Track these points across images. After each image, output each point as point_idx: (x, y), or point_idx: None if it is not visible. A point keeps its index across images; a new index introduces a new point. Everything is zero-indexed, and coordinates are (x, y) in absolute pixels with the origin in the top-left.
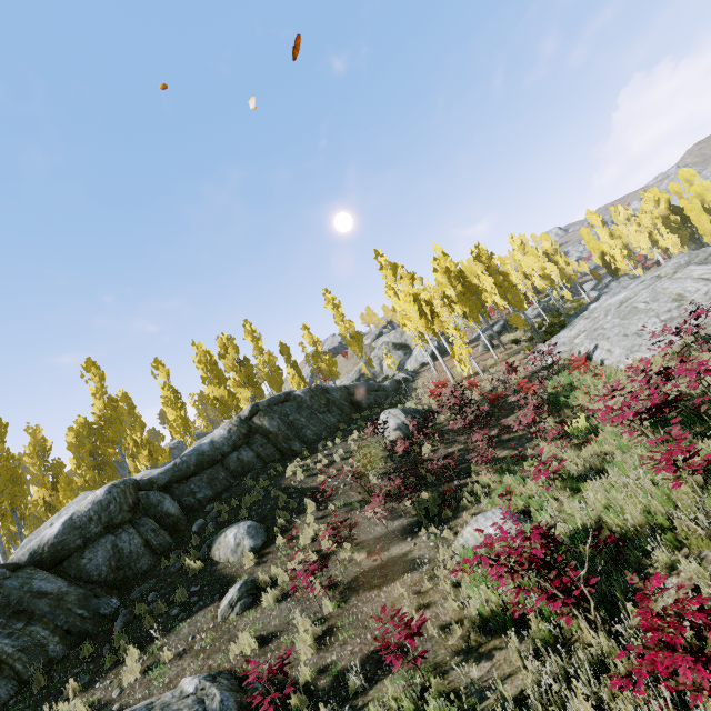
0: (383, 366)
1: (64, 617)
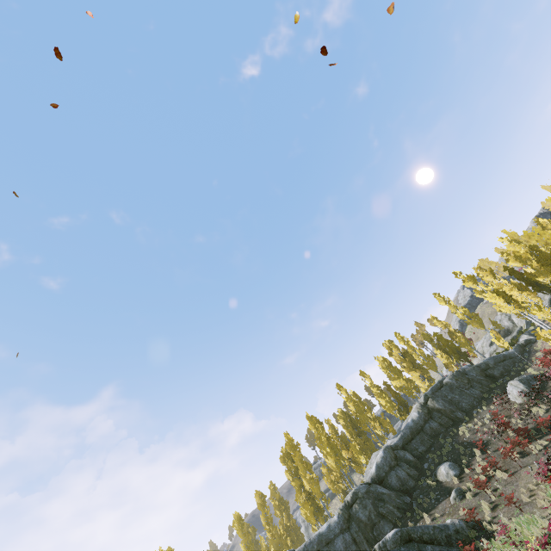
0: (513, 320)
1: (394, 502)
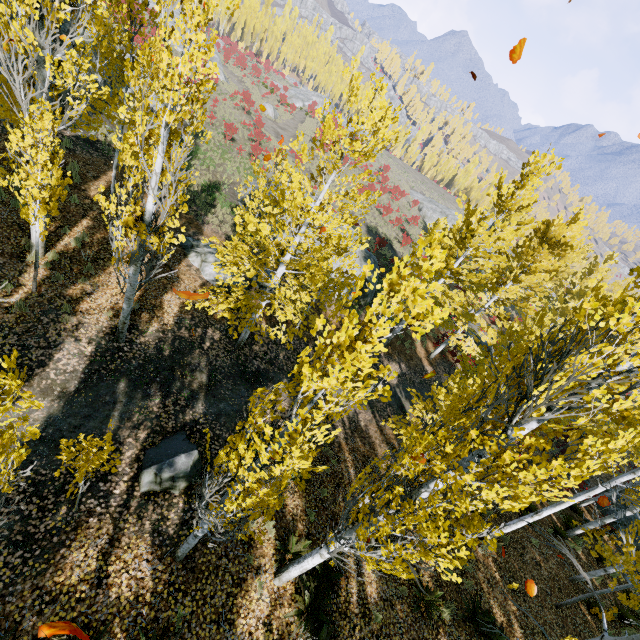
0: None
1: None
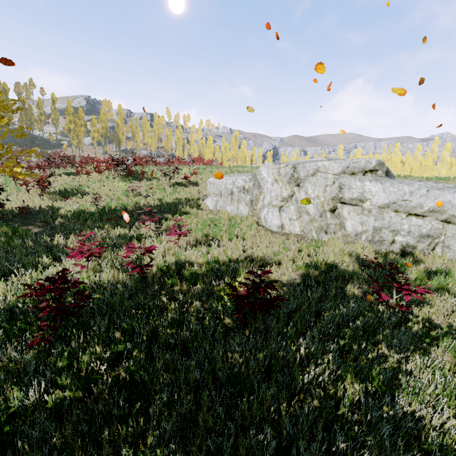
0: None
1: None
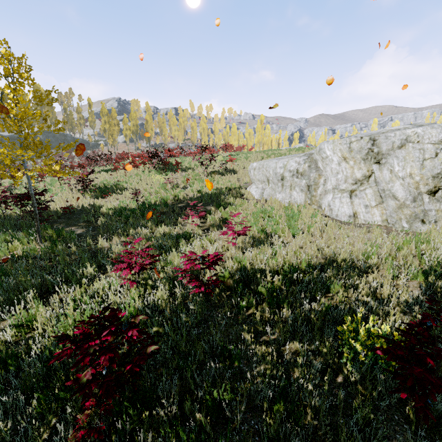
0: None
1: None
